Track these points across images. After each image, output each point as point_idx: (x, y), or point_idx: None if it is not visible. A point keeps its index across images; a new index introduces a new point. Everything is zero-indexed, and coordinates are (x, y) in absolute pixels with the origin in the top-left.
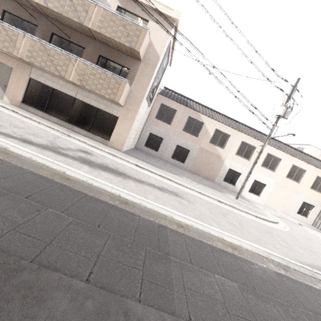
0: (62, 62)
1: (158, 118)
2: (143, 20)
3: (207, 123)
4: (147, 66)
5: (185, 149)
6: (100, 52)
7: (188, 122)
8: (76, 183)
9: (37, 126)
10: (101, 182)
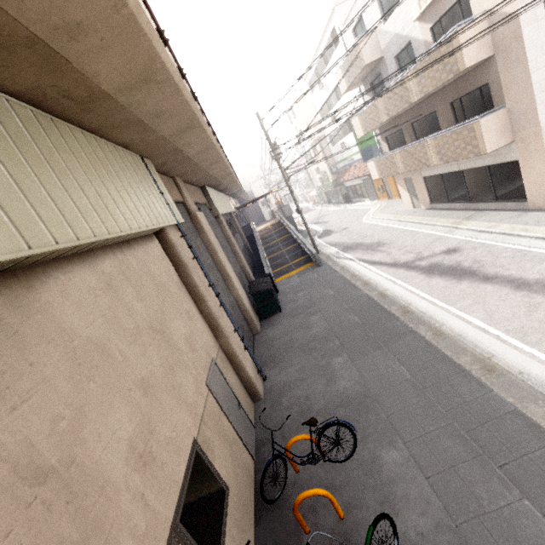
0: (421, 153)
1: None
2: None
3: None
4: (507, 51)
5: None
6: (448, 100)
7: None
8: (385, 299)
9: (427, 232)
10: (415, 293)
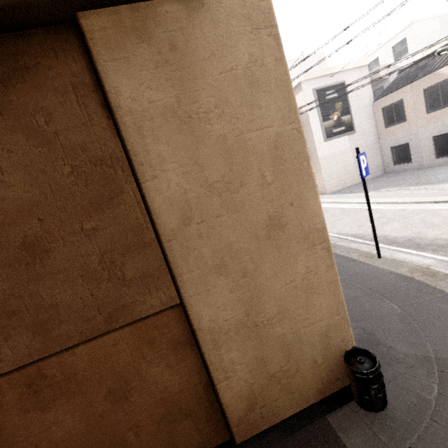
0: None
1: (388, 125)
2: None
3: None
4: (306, 126)
5: None
6: None
7: (429, 97)
8: None
9: None
10: None
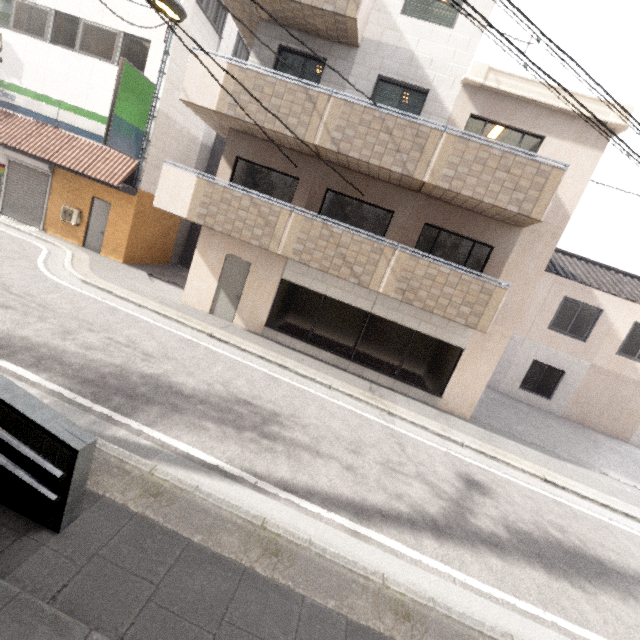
0: (365, 257)
1: None
2: (528, 137)
3: (611, 310)
4: (537, 237)
5: (552, 368)
6: (427, 218)
7: (563, 309)
8: None
9: (341, 404)
10: None
